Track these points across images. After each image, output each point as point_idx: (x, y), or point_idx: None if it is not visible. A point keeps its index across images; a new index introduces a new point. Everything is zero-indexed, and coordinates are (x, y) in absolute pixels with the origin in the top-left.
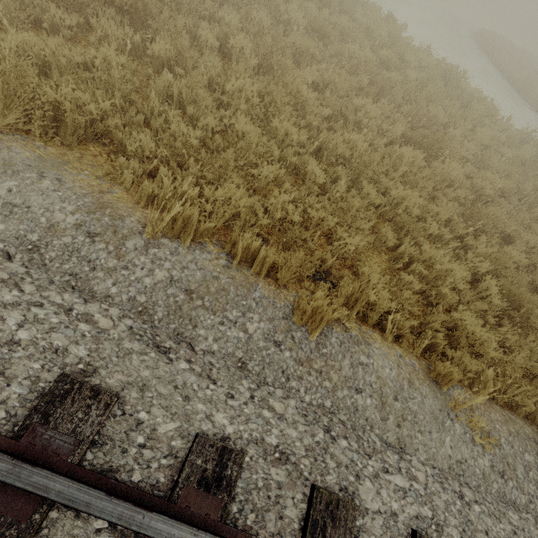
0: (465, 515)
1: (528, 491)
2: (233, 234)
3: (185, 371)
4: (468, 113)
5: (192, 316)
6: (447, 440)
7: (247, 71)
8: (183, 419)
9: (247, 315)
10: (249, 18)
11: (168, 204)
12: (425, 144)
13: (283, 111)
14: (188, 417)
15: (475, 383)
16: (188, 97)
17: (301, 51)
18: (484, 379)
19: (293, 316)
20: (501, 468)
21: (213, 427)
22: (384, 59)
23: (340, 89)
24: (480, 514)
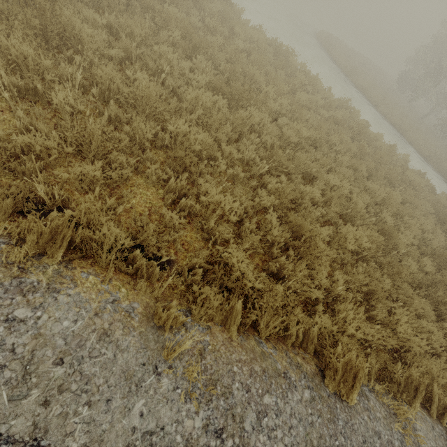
0: None
1: (254, 445)
2: None
3: None
4: (290, 79)
5: None
6: (138, 405)
7: None
8: None
9: None
10: None
11: None
12: (238, 96)
13: (17, 30)
14: None
15: (229, 320)
16: None
17: (104, 0)
18: (235, 314)
19: None
20: (220, 425)
21: None
22: (211, 27)
23: (137, 35)
24: None
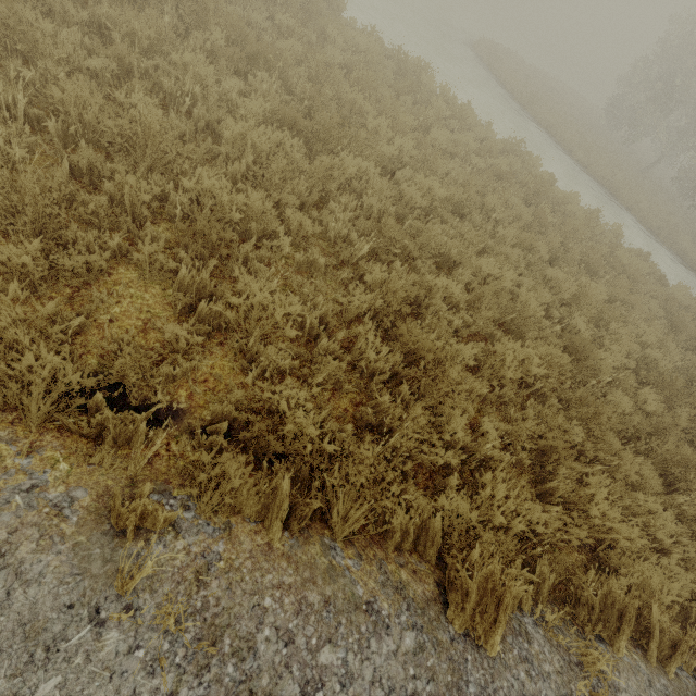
0: None
1: None
2: None
3: None
4: (420, 109)
5: None
6: (46, 688)
7: None
8: None
9: None
10: None
11: None
12: (324, 135)
13: None
14: None
15: (271, 511)
16: None
17: None
18: (280, 501)
19: None
20: None
21: None
22: (285, 28)
23: (142, 35)
24: None
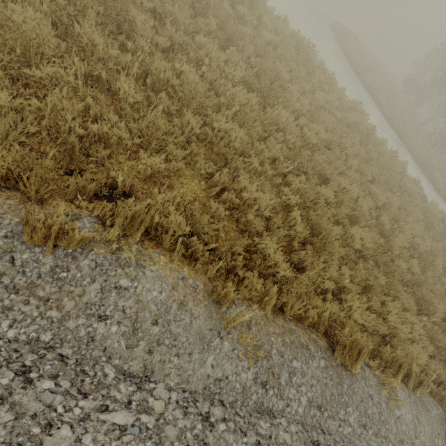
0: (201, 439)
1: (288, 396)
2: None
3: None
4: (310, 78)
5: None
6: (210, 359)
7: None
8: None
9: None
10: None
11: None
12: (266, 93)
13: (88, 17)
14: None
15: (264, 300)
16: None
17: None
18: (271, 296)
19: (24, 234)
20: (265, 379)
21: None
22: (241, 15)
23: (181, 23)
24: (222, 433)
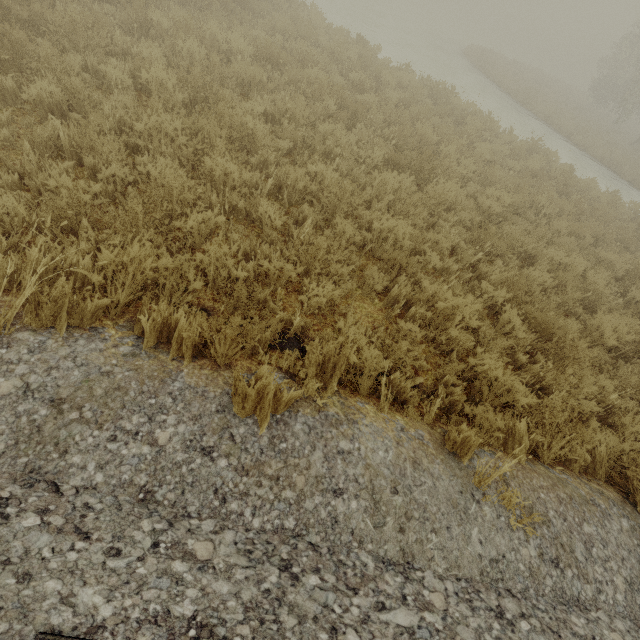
0: None
1: (594, 577)
2: (142, 308)
3: (29, 531)
4: (463, 129)
5: (59, 438)
6: (474, 532)
7: (167, 107)
8: (14, 616)
9: (157, 419)
10: (176, 50)
11: (24, 283)
12: (415, 167)
13: (216, 147)
14: (25, 609)
15: (509, 443)
16: (84, 144)
17: (249, 81)
18: (518, 436)
19: (233, 406)
20: (553, 554)
21: (72, 615)
22: (356, 82)
23: (300, 117)
24: (529, 634)
